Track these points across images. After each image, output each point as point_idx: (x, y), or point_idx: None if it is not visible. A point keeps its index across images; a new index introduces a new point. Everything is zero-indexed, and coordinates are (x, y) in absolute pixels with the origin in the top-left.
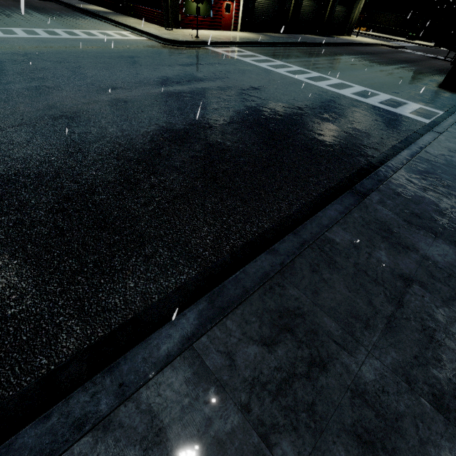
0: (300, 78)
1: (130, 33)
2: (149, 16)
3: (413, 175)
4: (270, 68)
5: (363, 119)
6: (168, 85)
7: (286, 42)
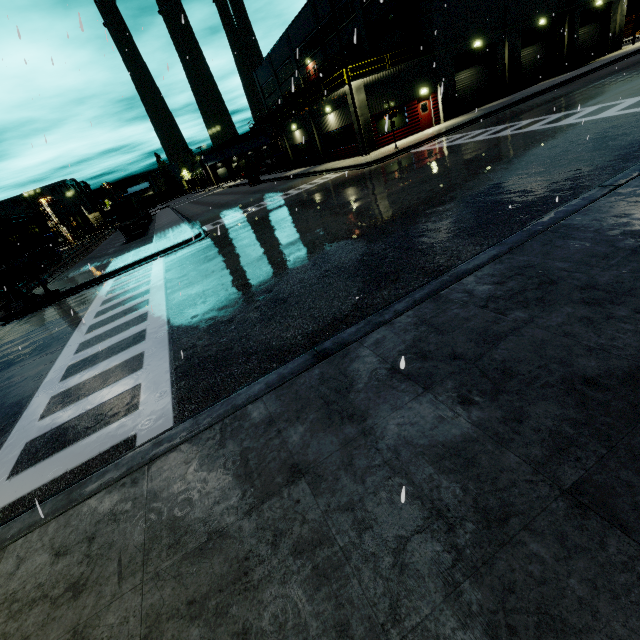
0: (532, 129)
1: (331, 174)
2: (345, 154)
3: None
4: (488, 137)
5: (634, 128)
6: (378, 192)
7: (508, 104)
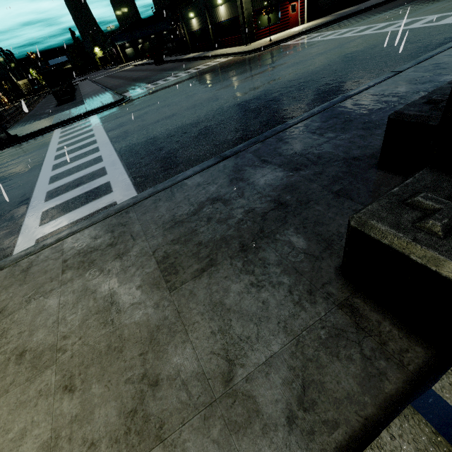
0: (365, 33)
1: (220, 59)
2: (231, 43)
3: None
4: (336, 37)
5: (426, 37)
6: (256, 73)
7: (354, 12)
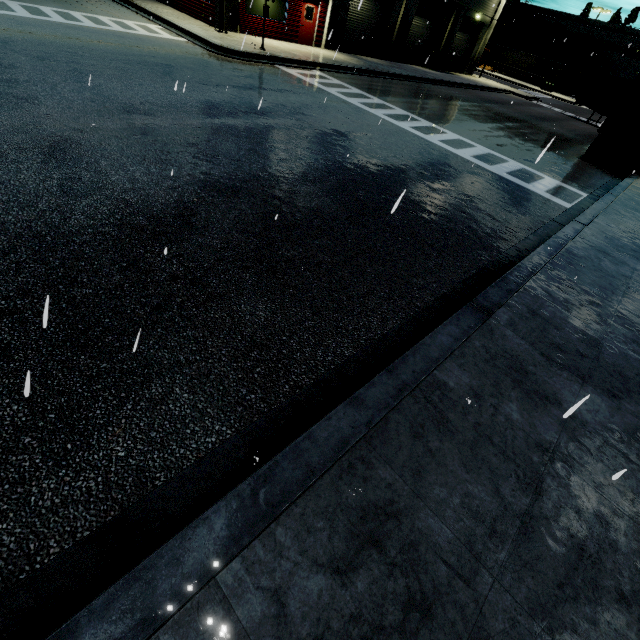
0: (404, 127)
1: (161, 28)
2: (194, 8)
3: (553, 285)
4: (364, 106)
5: (486, 194)
6: (213, 115)
7: (388, 72)
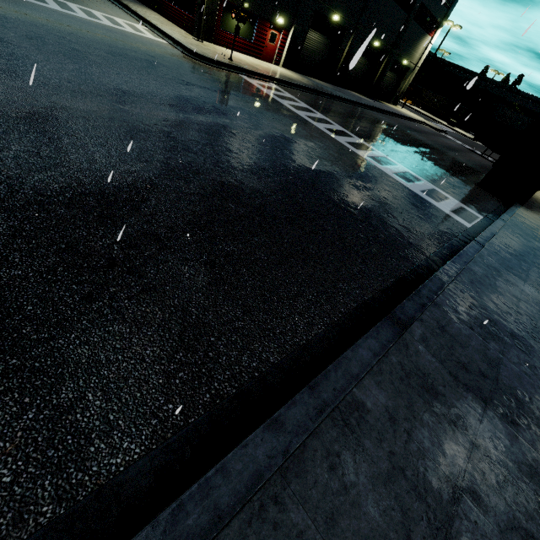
0: (341, 141)
1: (146, 29)
2: (177, 18)
3: (458, 301)
4: (309, 119)
5: (404, 208)
6: (179, 109)
7: (331, 94)
